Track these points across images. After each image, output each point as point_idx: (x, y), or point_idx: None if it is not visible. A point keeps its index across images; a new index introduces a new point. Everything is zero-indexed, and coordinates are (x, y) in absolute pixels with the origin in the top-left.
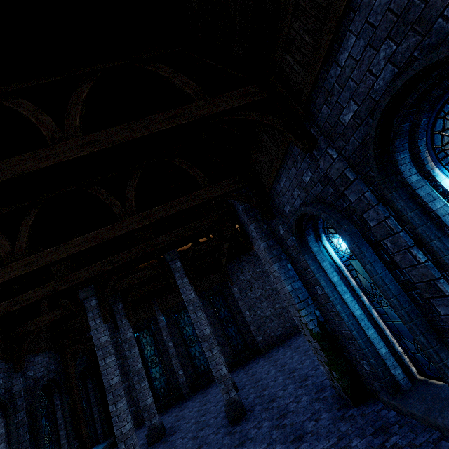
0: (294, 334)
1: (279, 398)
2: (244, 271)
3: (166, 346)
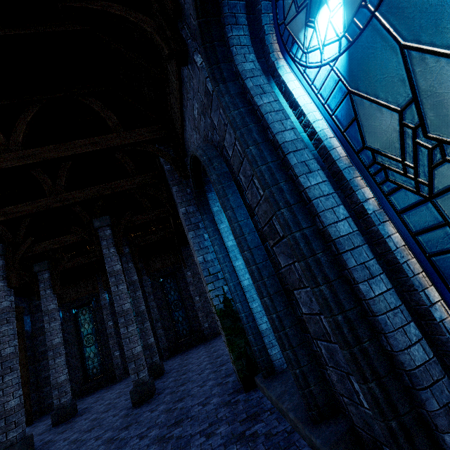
0: None
1: (190, 382)
2: None
3: (105, 326)
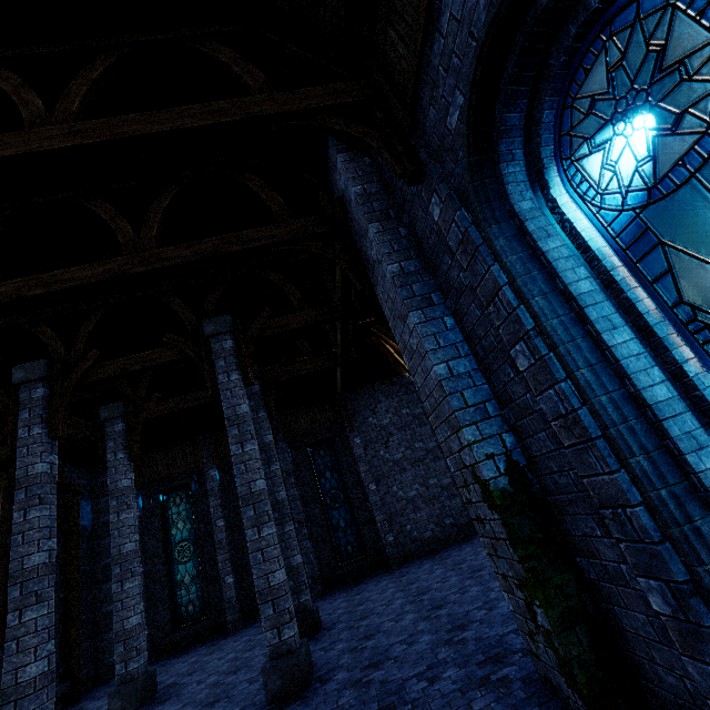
0: (457, 541)
1: (392, 660)
2: (378, 409)
3: (212, 527)
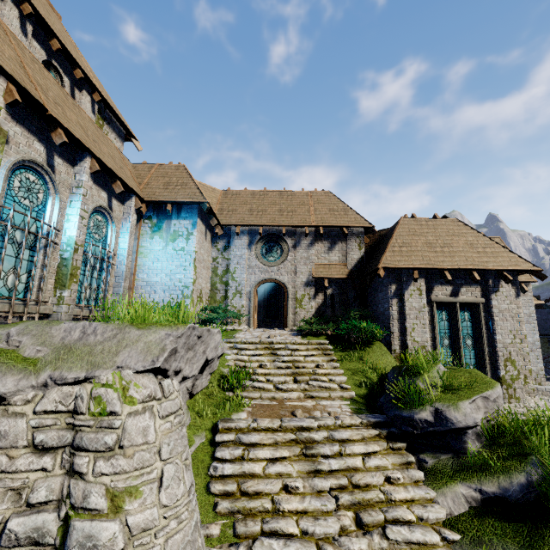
0: None
1: None
2: None
3: None
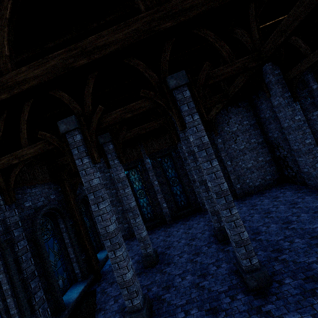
0: (272, 186)
1: None
2: (230, 122)
3: (152, 184)
